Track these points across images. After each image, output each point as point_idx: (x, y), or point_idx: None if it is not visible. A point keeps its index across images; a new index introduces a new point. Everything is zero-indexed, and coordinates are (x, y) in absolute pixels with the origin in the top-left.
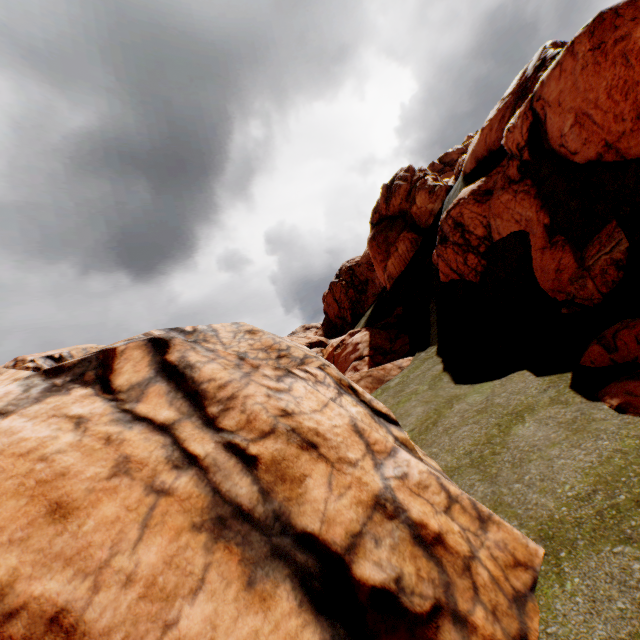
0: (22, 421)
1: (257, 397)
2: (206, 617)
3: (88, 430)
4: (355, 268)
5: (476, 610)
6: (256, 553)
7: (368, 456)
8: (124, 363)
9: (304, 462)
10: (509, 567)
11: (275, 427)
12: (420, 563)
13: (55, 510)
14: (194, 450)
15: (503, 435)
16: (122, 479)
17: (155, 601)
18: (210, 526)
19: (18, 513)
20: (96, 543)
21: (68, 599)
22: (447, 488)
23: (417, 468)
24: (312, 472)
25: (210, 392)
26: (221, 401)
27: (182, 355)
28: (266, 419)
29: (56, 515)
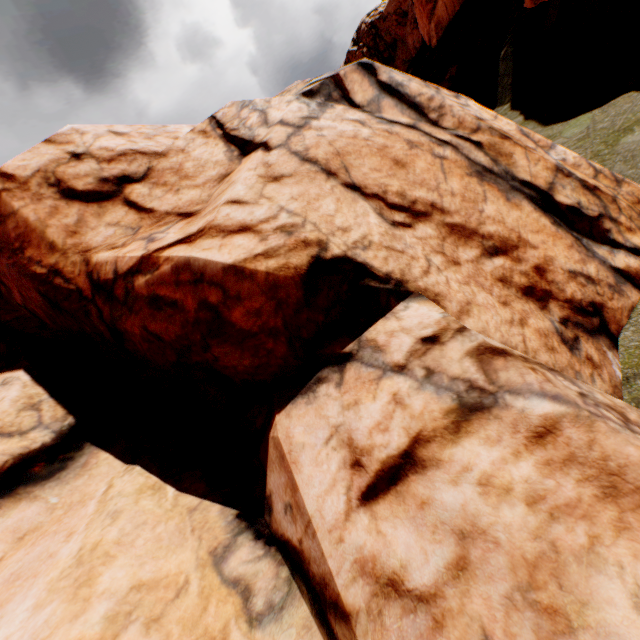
0: (330, 123)
1: (456, 108)
2: (495, 211)
3: (371, 128)
4: (379, 25)
5: (620, 218)
6: (504, 188)
7: (538, 148)
8: (352, 86)
9: (507, 147)
10: (634, 204)
11: (479, 127)
12: (588, 198)
13: (396, 164)
14: (441, 139)
15: (611, 148)
16: (416, 151)
17: (469, 203)
18: (475, 175)
19: (381, 164)
20: (427, 179)
21: (432, 200)
22: (593, 166)
23: (571, 156)
24: (514, 152)
25: (424, 104)
26: (435, 110)
27: (389, 77)
28: (471, 121)
29: (399, 166)
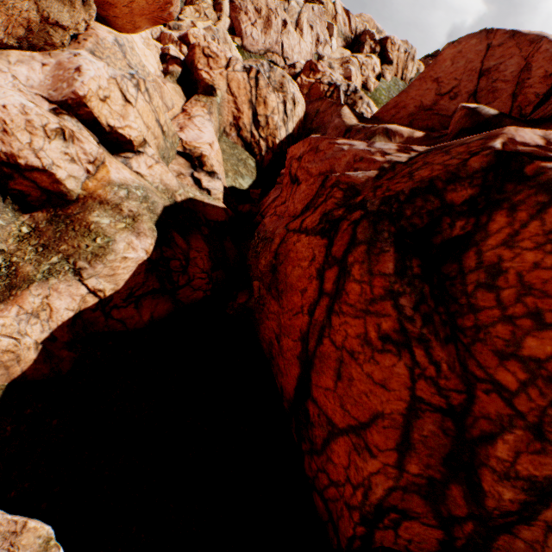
0: None
1: None
2: None
3: None
4: None
5: None
6: None
7: None
8: None
9: None
10: None
11: None
12: None
13: None
14: None
15: None
16: None
17: None
18: None
19: None
20: None
21: None
22: None
23: None
24: None
25: None
26: None
27: None
28: None
29: None
